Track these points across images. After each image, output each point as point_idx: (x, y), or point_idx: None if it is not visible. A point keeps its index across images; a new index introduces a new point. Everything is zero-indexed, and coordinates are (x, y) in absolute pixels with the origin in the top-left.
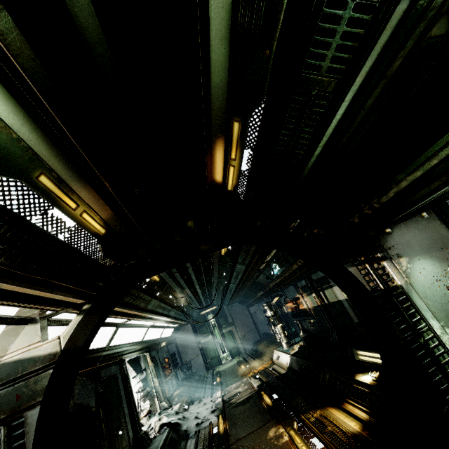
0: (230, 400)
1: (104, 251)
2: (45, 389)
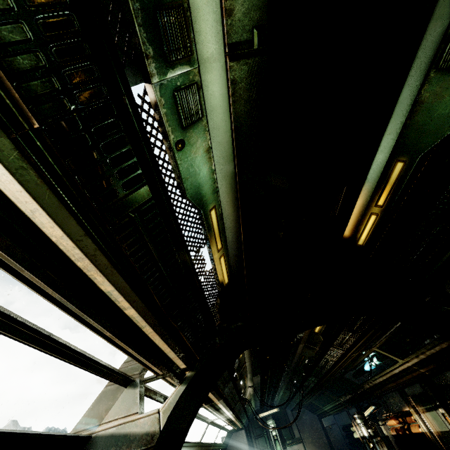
0: None
1: (220, 305)
2: None
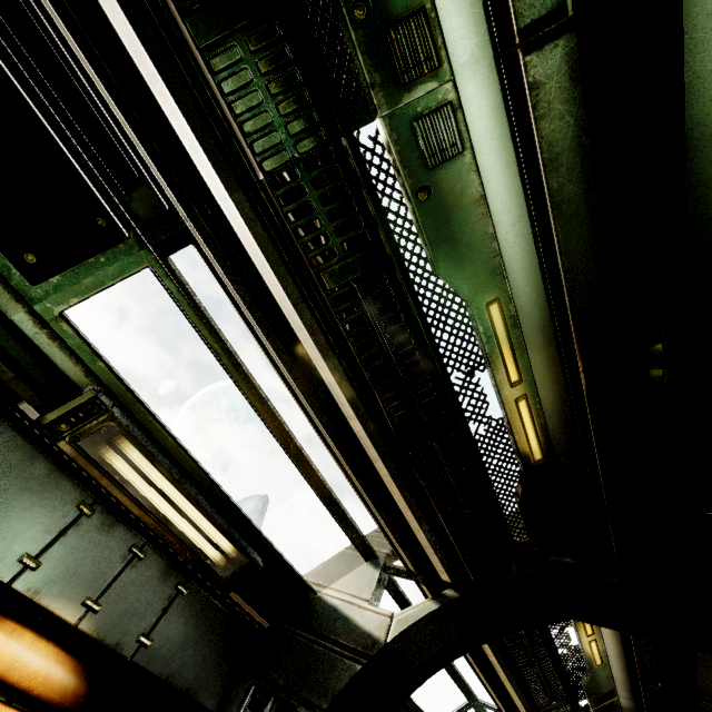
0: None
1: (523, 500)
2: (337, 693)
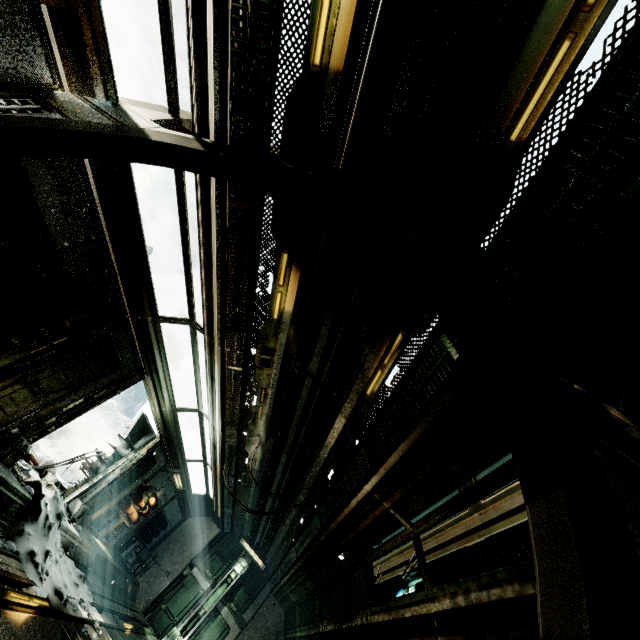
0: (82, 634)
1: (290, 100)
2: (88, 121)
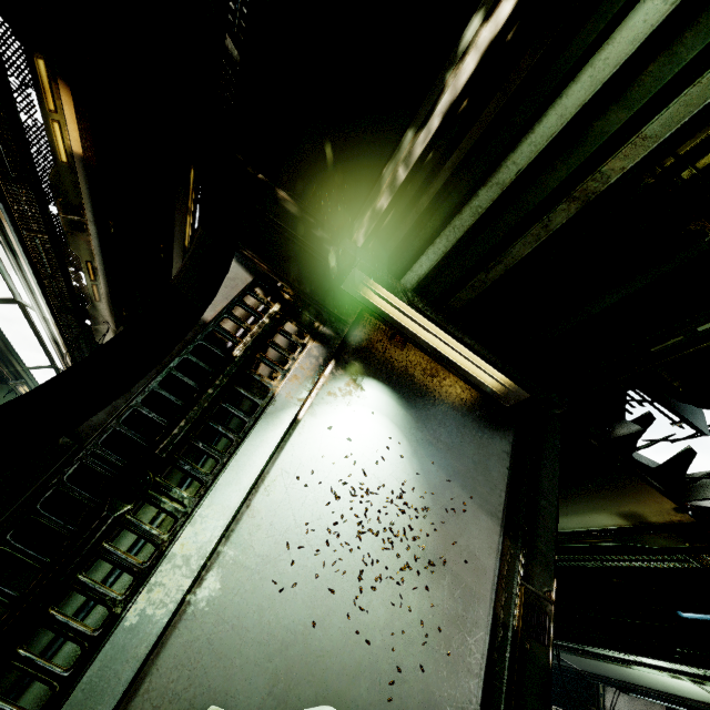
0: None
1: None
2: None
